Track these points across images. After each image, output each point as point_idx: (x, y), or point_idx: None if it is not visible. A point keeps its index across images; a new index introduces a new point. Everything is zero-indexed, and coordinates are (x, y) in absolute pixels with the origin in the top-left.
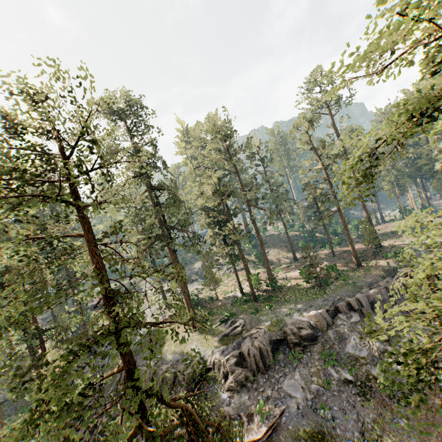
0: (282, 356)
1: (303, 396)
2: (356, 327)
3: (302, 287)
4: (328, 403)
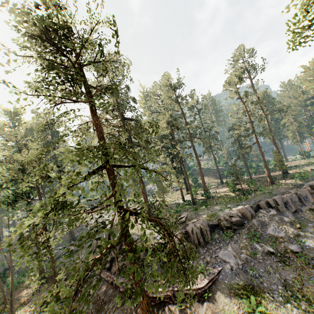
0: (217, 235)
1: (235, 261)
2: (274, 218)
3: (229, 195)
4: (255, 267)
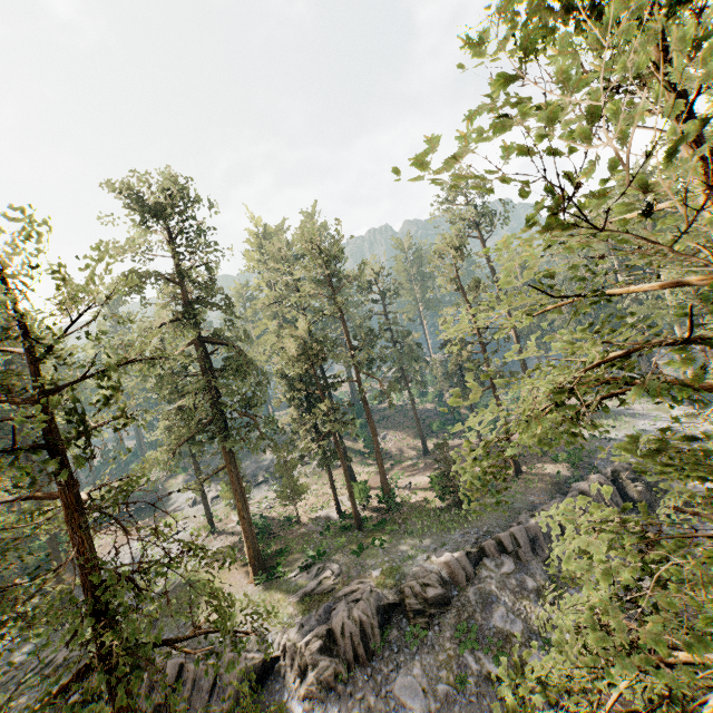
0: (395, 632)
1: (424, 704)
2: (508, 582)
3: (434, 507)
4: None
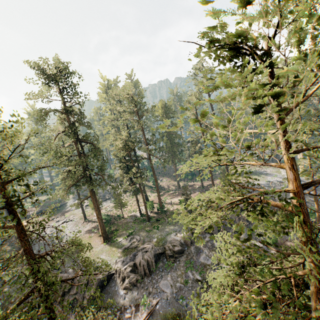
0: (161, 264)
1: (171, 291)
2: (207, 244)
3: (180, 212)
4: (185, 295)
